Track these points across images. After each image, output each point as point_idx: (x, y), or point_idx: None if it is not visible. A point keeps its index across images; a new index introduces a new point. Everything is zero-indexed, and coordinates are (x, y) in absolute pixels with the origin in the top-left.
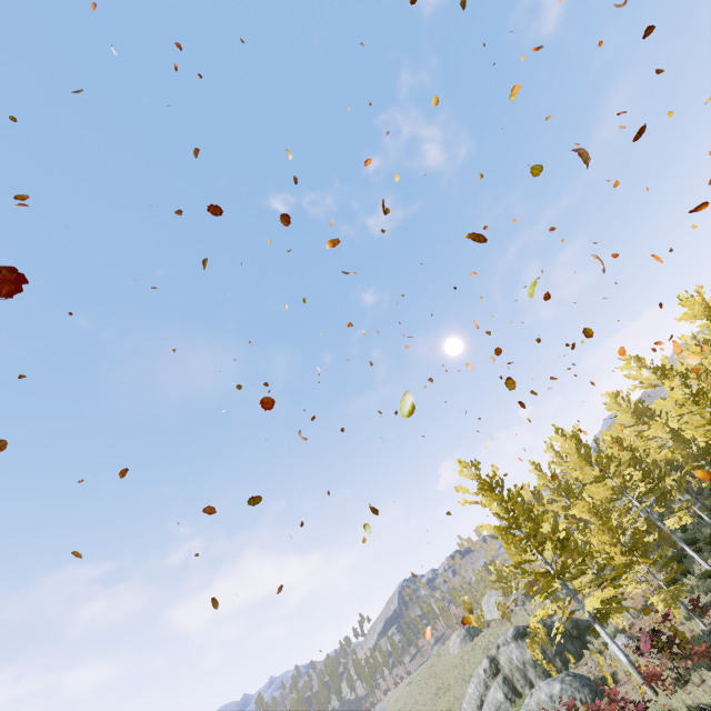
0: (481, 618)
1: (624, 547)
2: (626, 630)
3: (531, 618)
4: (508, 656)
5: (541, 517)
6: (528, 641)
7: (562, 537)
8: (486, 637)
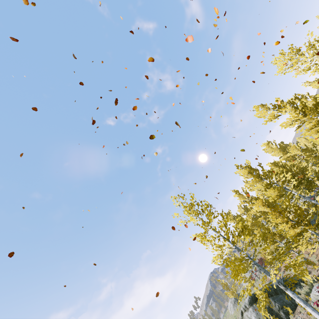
0: (234, 291)
1: (293, 221)
2: (318, 279)
3: (255, 288)
4: (249, 318)
5: (226, 217)
6: (257, 305)
7: (240, 226)
8: (245, 299)
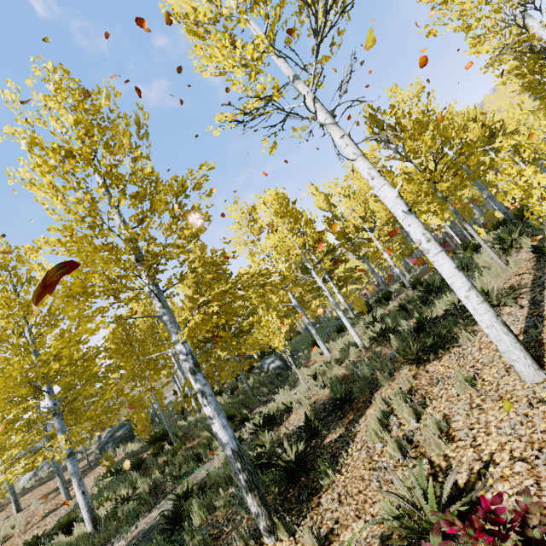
0: None
1: None
2: None
3: None
4: None
5: None
6: None
7: None
8: None
